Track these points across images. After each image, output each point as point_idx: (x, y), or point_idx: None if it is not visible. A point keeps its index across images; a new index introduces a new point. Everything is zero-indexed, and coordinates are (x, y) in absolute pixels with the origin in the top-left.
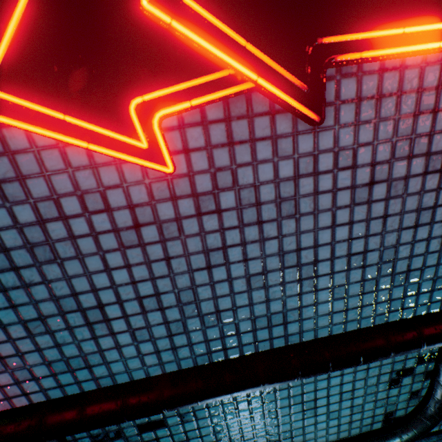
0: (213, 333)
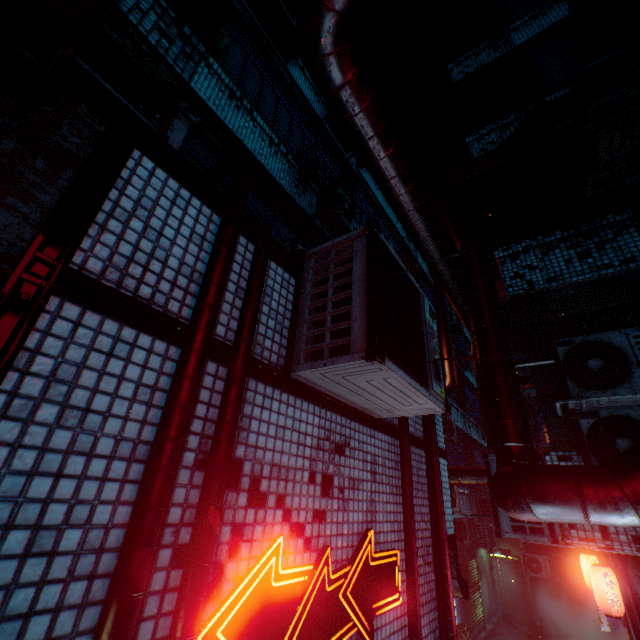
0: None
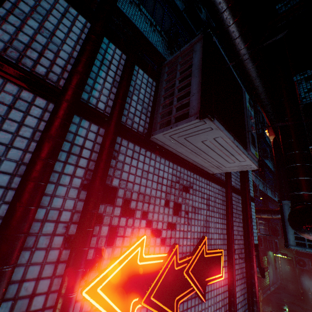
0: None
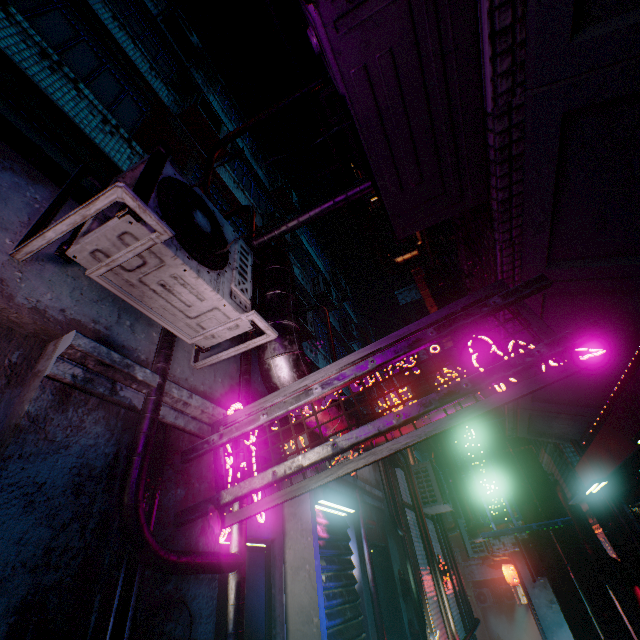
0: None
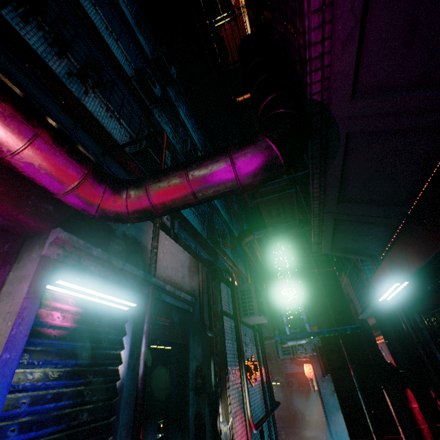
0: (257, 420)
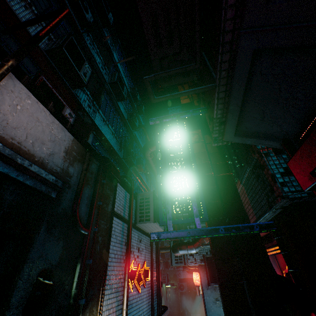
0: None
